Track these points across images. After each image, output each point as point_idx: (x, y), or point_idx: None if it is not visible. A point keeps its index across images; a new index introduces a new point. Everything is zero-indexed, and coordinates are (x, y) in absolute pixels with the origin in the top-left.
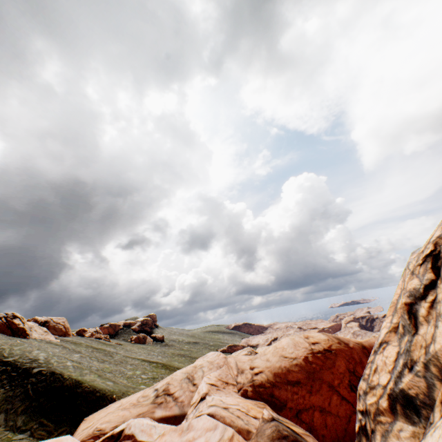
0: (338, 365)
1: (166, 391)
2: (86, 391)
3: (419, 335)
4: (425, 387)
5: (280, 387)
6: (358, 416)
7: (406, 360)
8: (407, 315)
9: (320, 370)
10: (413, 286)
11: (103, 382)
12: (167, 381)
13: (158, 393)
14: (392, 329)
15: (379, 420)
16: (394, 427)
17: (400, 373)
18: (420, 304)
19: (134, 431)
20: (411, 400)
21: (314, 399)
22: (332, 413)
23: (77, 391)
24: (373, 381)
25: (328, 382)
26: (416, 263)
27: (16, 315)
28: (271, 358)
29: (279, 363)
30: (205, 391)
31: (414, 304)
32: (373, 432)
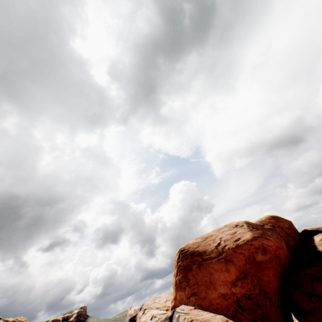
0: None
1: None
2: None
3: None
4: None
5: None
6: None
7: None
8: None
9: None
10: None
11: None
12: None
13: None
14: None
15: None
16: None
17: None
18: None
19: None
20: None
21: None
22: None
23: None
24: None
25: None
26: None
27: (0, 316)
28: None
29: None
30: None
31: None
32: None
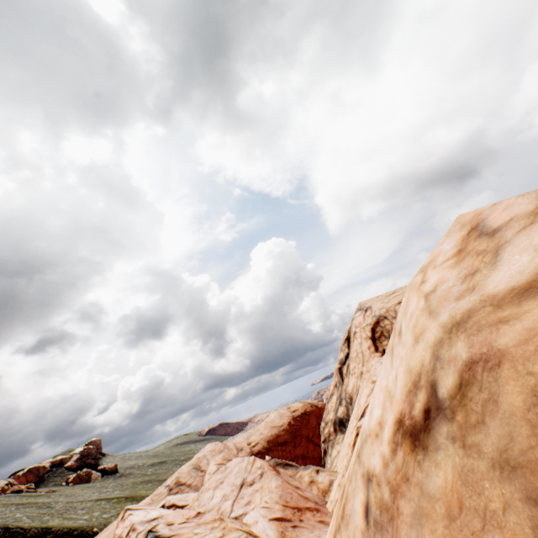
0: (312, 422)
1: (178, 483)
2: (60, 533)
3: (344, 385)
4: (346, 410)
5: (273, 449)
6: (322, 446)
7: (339, 400)
8: (339, 375)
9: (300, 429)
10: (341, 357)
11: (74, 522)
12: (176, 476)
13: (171, 487)
14: (335, 385)
15: (330, 439)
16: (336, 439)
17: (337, 408)
18: (344, 367)
19: (174, 502)
20: (342, 420)
21: (297, 451)
22: (310, 456)
23: (48, 537)
24: (327, 419)
25: (306, 436)
26: (342, 343)
27: None
28: (263, 431)
29: (270, 432)
30: (215, 469)
31: (342, 368)
32: (328, 447)
